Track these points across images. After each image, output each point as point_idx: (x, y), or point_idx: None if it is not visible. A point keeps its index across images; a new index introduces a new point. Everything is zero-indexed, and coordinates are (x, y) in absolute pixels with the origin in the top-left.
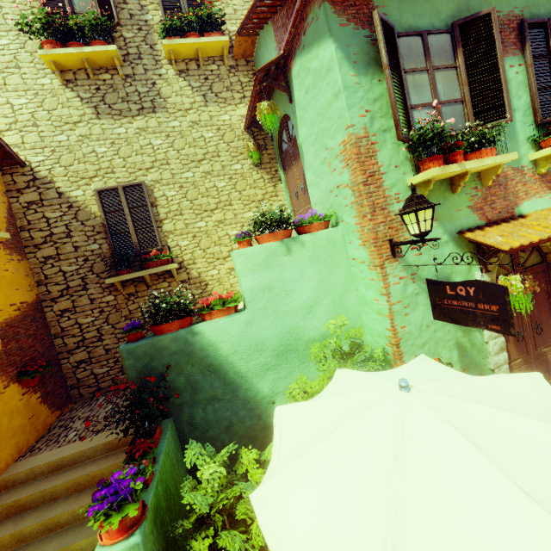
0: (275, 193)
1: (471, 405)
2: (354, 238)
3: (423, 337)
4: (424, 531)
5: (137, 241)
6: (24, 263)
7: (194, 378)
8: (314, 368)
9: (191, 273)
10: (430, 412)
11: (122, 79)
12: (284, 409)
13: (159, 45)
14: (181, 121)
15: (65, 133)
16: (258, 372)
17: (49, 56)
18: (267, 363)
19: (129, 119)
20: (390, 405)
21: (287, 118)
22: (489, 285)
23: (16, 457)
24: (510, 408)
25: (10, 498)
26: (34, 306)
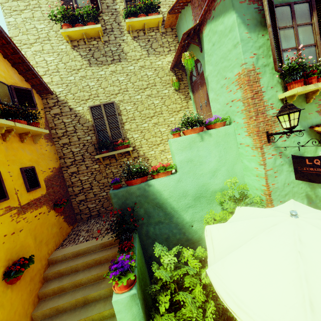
0: (187, 106)
1: None
2: (242, 131)
3: (285, 191)
4: None
5: (111, 135)
6: (53, 146)
7: (148, 210)
8: (216, 207)
9: (139, 153)
10: (315, 229)
11: (103, 43)
12: (212, 227)
13: (123, 22)
14: (134, 66)
15: (73, 75)
16: (184, 208)
17: (66, 32)
18: (189, 203)
19: (106, 66)
20: (287, 224)
21: (197, 61)
22: None
23: (55, 248)
24: None
25: (55, 269)
26: (59, 170)
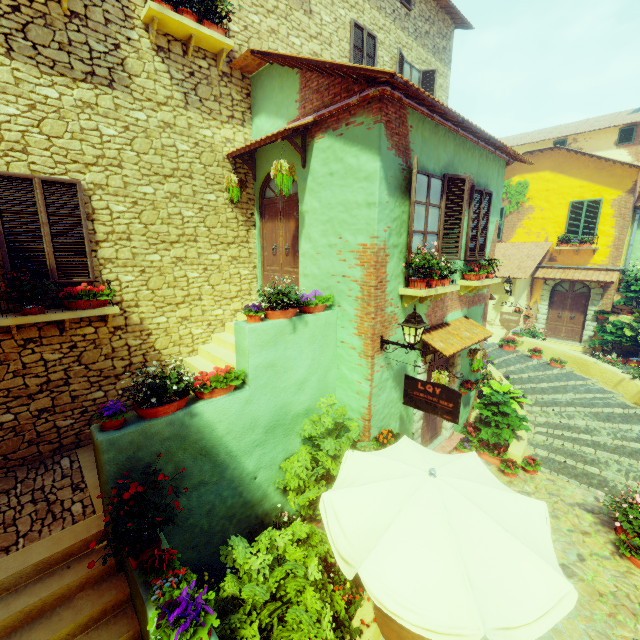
0: (247, 238)
1: (468, 483)
2: (349, 326)
3: (384, 413)
4: (474, 562)
5: (55, 265)
6: None
7: (184, 464)
8: (294, 440)
9: (131, 318)
10: (454, 491)
11: (65, 14)
12: (333, 495)
13: None
14: (149, 115)
15: None
16: (248, 449)
17: None
18: (257, 440)
19: (67, 80)
20: (429, 488)
21: None
22: (451, 390)
23: None
24: (481, 481)
25: None
26: None
